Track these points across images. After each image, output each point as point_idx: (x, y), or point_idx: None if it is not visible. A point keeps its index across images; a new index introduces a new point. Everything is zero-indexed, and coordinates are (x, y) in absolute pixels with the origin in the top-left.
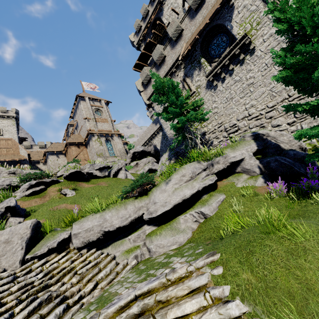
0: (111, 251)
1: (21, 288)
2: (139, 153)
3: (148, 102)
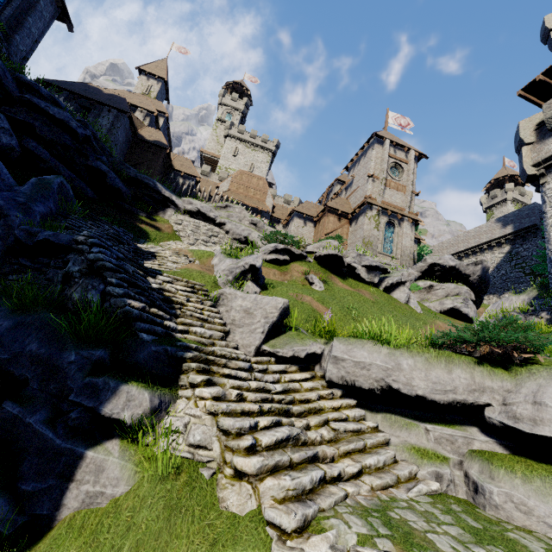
0: (380, 425)
1: (258, 390)
2: (444, 270)
3: (534, 171)
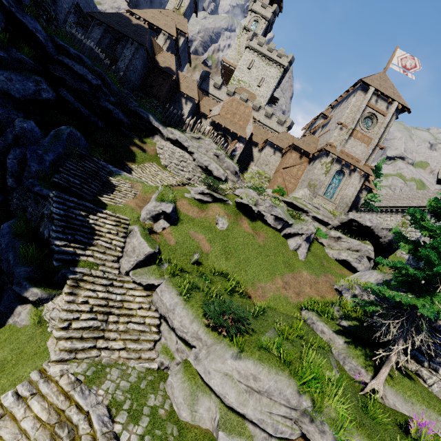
0: (164, 331)
1: (104, 298)
2: (360, 227)
3: None
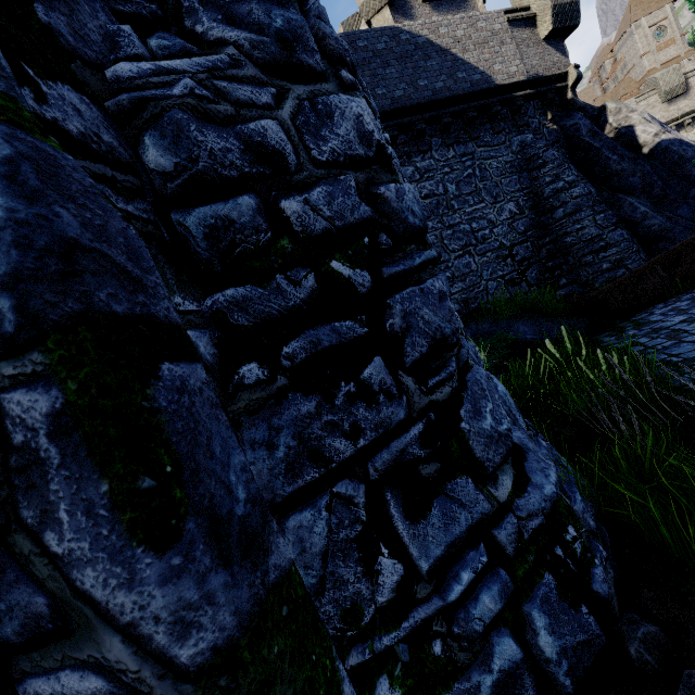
0: None
1: None
2: None
3: None
